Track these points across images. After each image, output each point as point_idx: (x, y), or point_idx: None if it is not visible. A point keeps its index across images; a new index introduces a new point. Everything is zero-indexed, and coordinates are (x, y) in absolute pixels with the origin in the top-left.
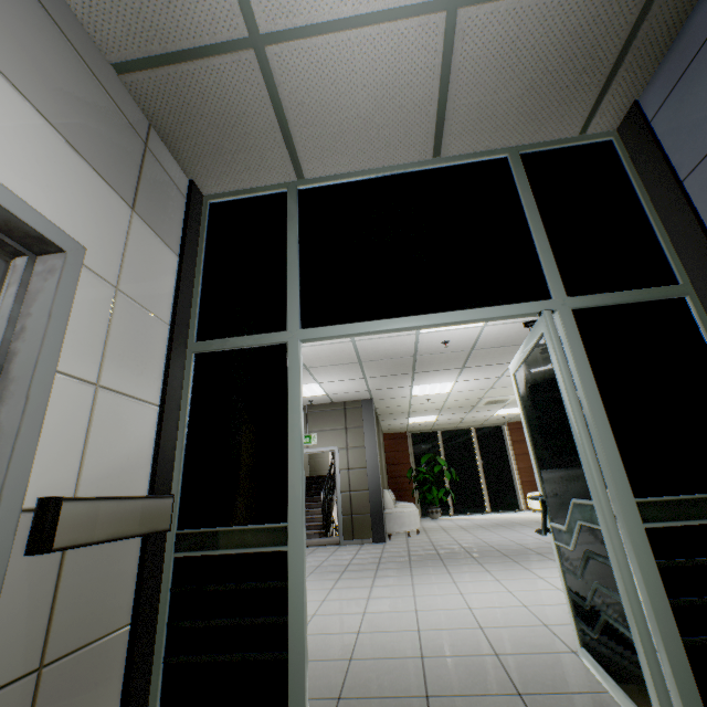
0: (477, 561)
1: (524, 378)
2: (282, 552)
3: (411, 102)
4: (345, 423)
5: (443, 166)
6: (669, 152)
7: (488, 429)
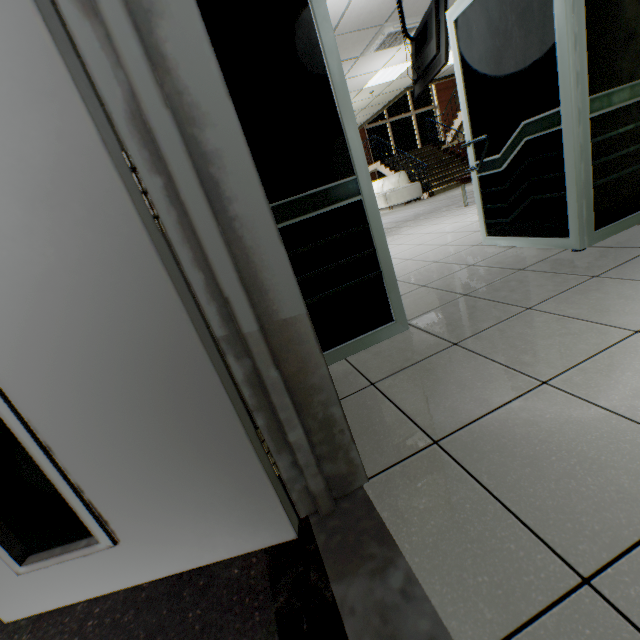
0: None
1: (474, 19)
2: (355, 204)
3: None
4: None
5: None
6: None
7: None
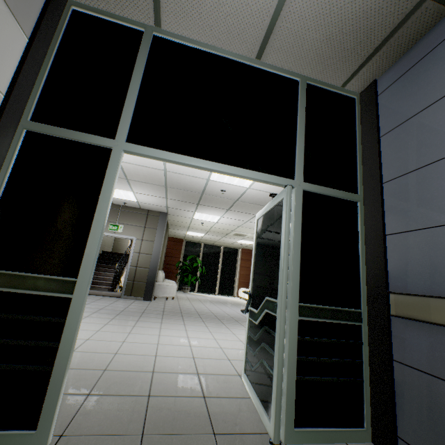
0: (202, 320)
1: (262, 223)
2: (67, 299)
3: (255, 5)
4: (145, 224)
5: (260, 68)
6: (381, 118)
7: (231, 249)
